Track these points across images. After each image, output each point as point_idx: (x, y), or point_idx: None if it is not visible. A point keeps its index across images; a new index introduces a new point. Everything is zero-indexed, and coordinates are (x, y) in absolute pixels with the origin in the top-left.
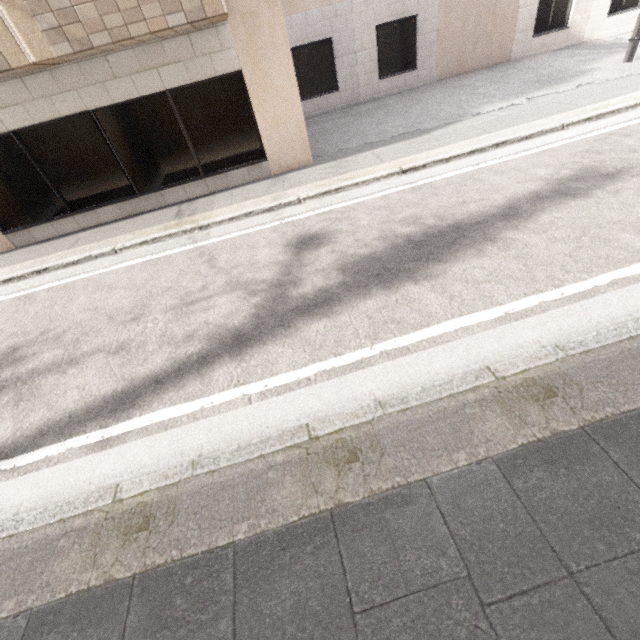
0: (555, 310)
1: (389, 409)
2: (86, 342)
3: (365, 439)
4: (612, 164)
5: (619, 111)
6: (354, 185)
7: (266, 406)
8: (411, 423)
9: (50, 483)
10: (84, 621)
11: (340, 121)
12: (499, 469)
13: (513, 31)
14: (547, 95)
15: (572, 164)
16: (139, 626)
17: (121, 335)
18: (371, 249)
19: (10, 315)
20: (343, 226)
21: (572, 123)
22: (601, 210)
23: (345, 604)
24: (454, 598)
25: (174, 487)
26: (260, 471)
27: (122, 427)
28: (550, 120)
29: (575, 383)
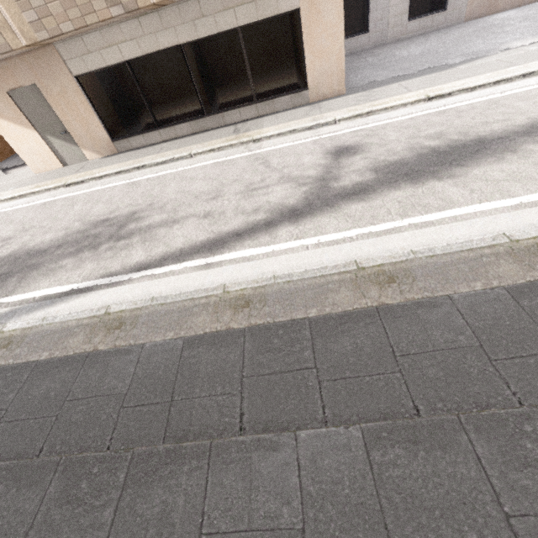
0: None
1: (419, 255)
2: (182, 211)
3: (400, 271)
4: None
5: None
6: (383, 110)
7: (320, 252)
8: (437, 264)
9: (177, 284)
10: (218, 345)
11: (368, 59)
12: (509, 293)
13: None
14: None
15: None
16: (252, 350)
17: (206, 207)
18: (400, 157)
19: (125, 194)
20: (374, 140)
21: None
22: None
23: (389, 351)
24: (469, 355)
25: (262, 288)
26: (322, 284)
27: (218, 258)
28: None
29: None
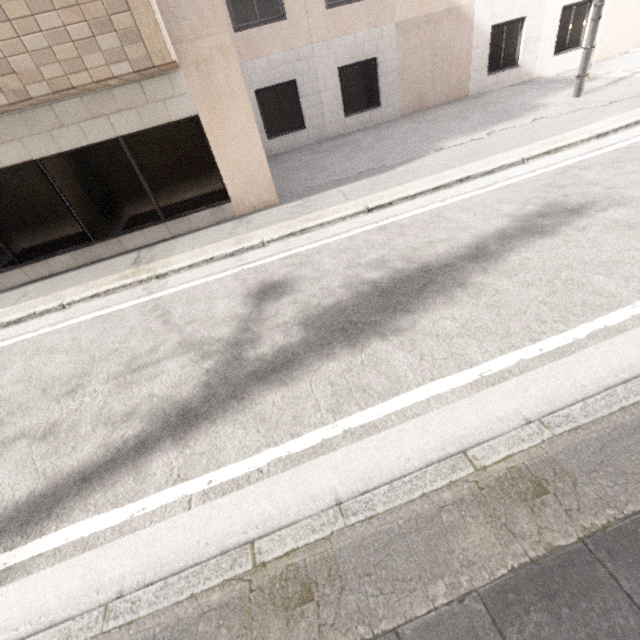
0: (535, 370)
1: (351, 518)
2: (10, 424)
3: (322, 564)
4: (575, 198)
5: (575, 144)
6: (319, 225)
7: (208, 512)
8: (378, 538)
9: None
10: None
11: (308, 158)
12: (487, 610)
13: (468, 70)
14: (505, 129)
15: (536, 199)
16: None
17: (52, 414)
18: (336, 298)
19: None
20: (307, 272)
21: (532, 157)
22: (570, 249)
23: None
24: None
25: None
26: (189, 620)
27: (31, 549)
28: (510, 154)
29: (567, 473)
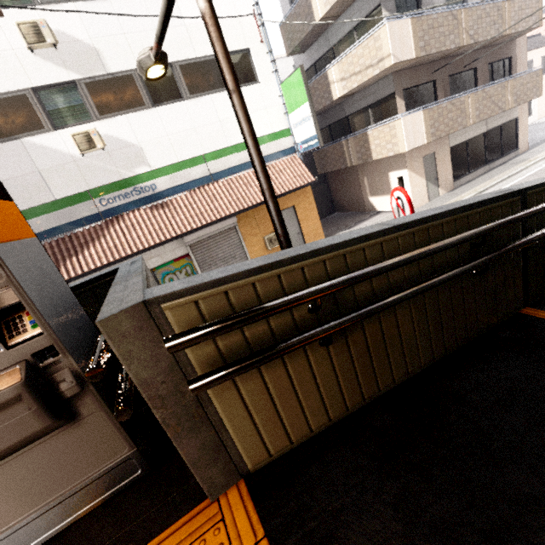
0: None
1: None
2: None
3: None
4: None
5: None
6: None
7: None
8: None
9: None
10: None
11: None
12: None
13: None
14: None
15: None
16: None
17: None
18: None
19: None
20: None
21: None
22: None
23: None
24: None
25: None
26: None
27: None
28: None
29: None
